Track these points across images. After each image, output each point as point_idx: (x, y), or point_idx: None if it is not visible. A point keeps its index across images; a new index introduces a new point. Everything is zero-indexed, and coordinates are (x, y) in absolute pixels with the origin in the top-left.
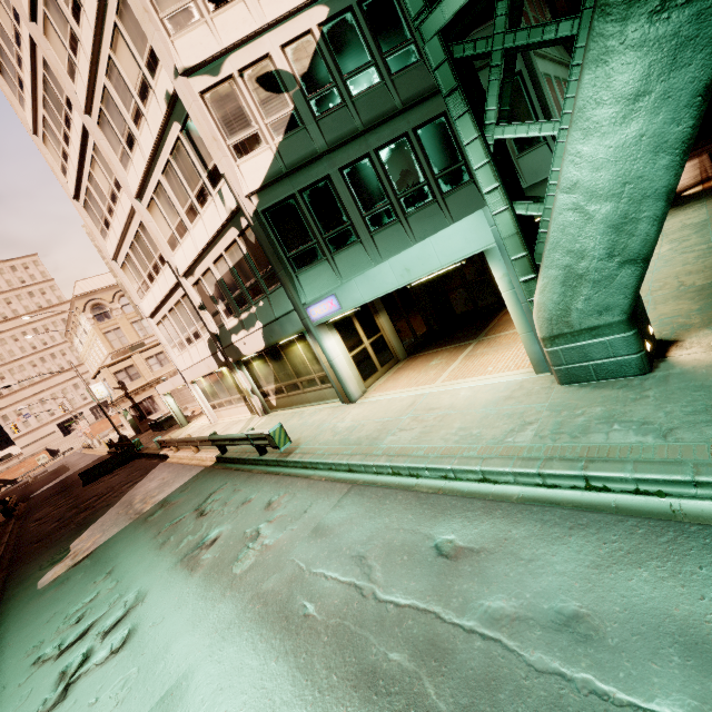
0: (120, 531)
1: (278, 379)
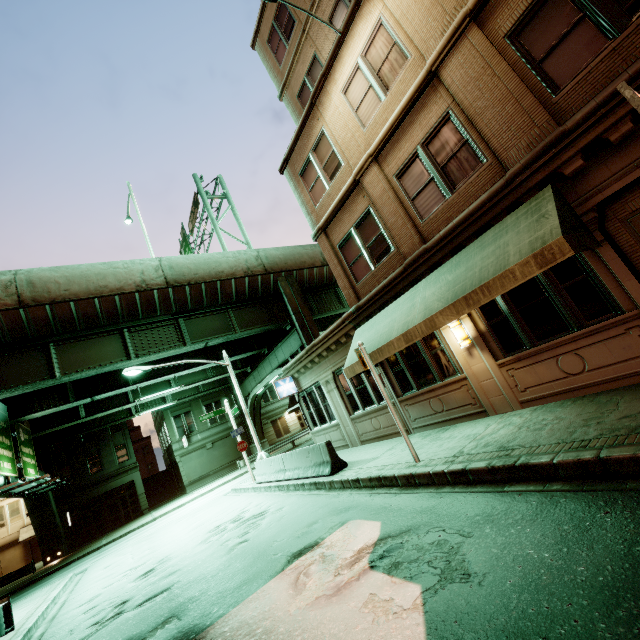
0: (233, 602)
1: None
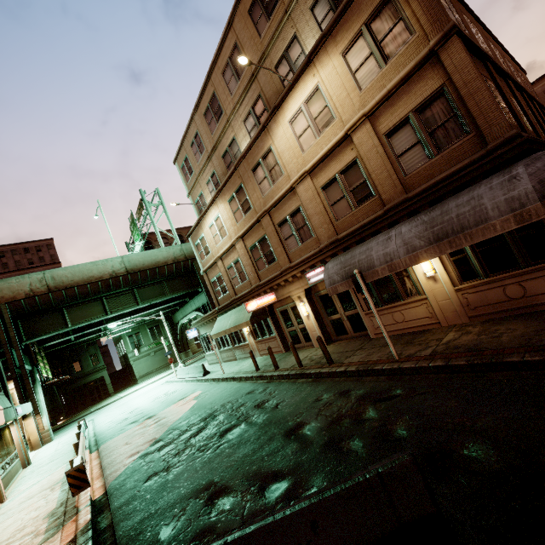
0: (162, 410)
1: (2, 457)
